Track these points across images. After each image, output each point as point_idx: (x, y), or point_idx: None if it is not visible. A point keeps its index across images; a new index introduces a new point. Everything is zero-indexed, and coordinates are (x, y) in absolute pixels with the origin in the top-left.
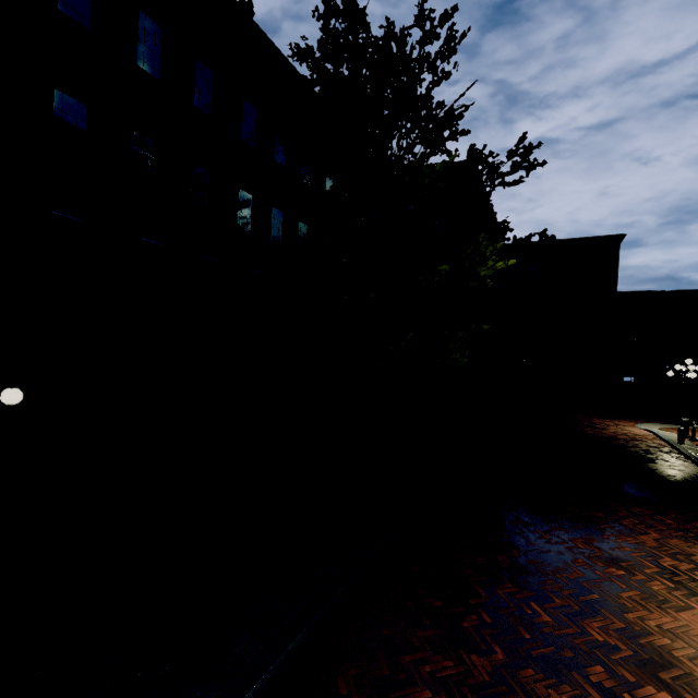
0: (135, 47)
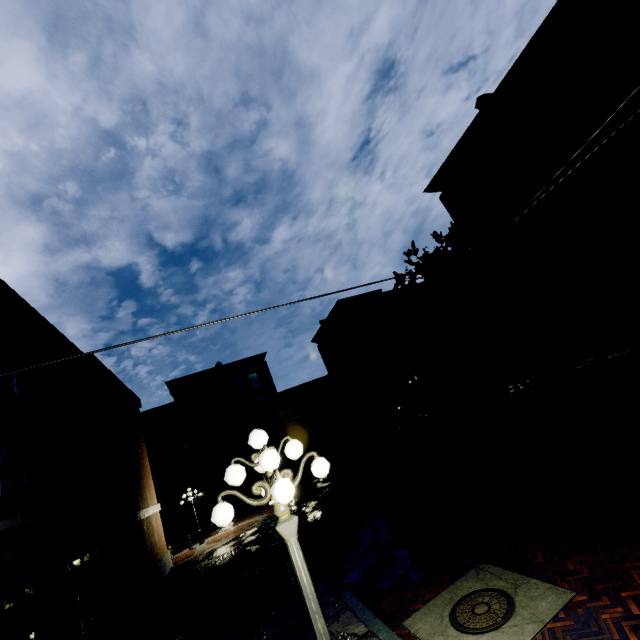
0: None
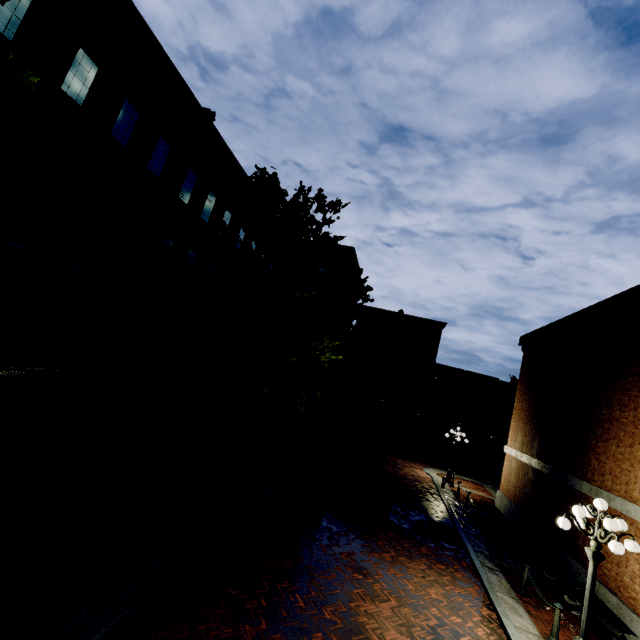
0: (114, 122)
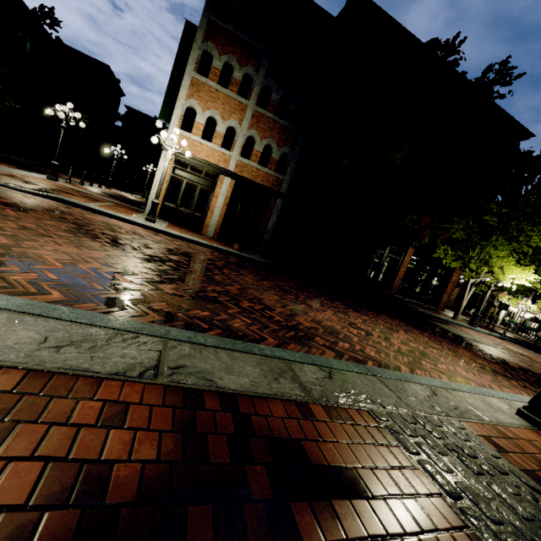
0: None
